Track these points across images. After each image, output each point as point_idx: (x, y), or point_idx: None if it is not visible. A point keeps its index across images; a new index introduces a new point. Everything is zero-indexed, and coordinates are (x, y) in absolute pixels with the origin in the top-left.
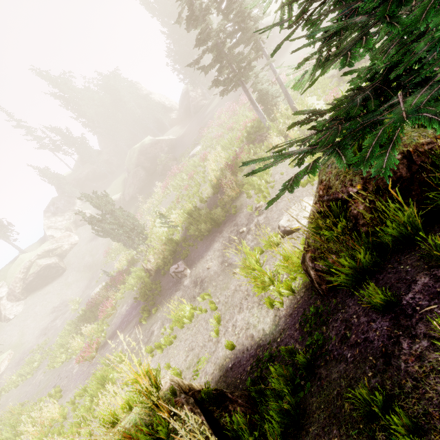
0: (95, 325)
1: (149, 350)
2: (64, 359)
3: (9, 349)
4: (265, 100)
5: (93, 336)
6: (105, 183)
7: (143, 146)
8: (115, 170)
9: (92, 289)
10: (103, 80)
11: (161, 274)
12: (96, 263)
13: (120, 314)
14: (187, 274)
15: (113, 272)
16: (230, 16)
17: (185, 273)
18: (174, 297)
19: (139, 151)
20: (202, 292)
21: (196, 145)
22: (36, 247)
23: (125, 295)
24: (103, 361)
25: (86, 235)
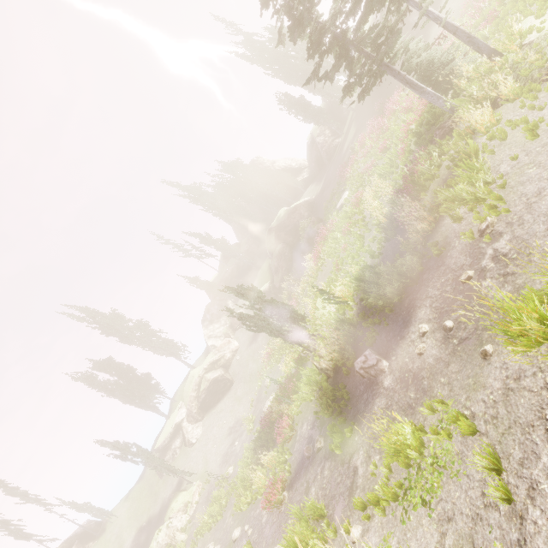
0: (274, 452)
1: (359, 506)
2: (249, 500)
3: (198, 479)
4: (431, 76)
5: (276, 468)
6: (251, 275)
7: (279, 221)
8: (258, 259)
9: (263, 402)
10: (225, 169)
11: (342, 374)
12: (261, 370)
13: (302, 437)
14: (384, 369)
15: (281, 378)
16: None
17: (381, 368)
18: (374, 408)
19: (277, 227)
20: (423, 397)
21: (342, 193)
22: (202, 360)
23: (302, 409)
24: (294, 513)
25: (244, 338)
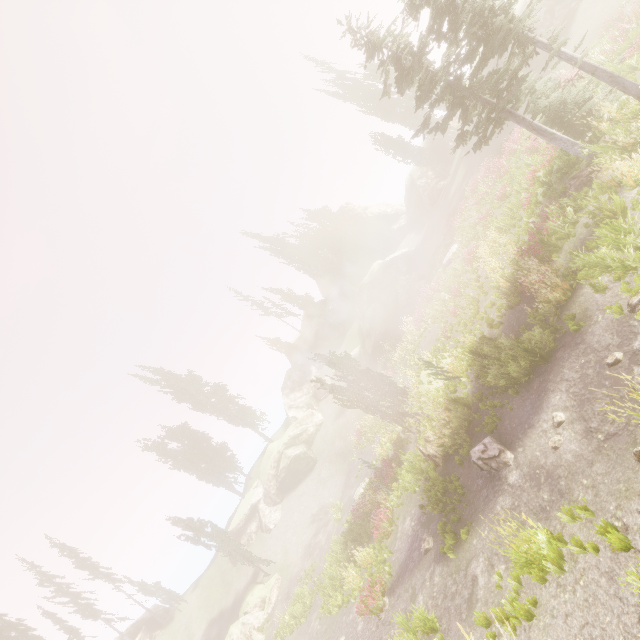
0: (370, 549)
1: (483, 622)
2: (340, 602)
3: (276, 572)
4: (563, 118)
5: (372, 568)
6: (338, 338)
7: (373, 276)
8: (346, 319)
9: (353, 488)
10: (311, 218)
11: (454, 463)
12: (350, 449)
13: (404, 534)
14: (508, 462)
15: (375, 462)
16: (459, 36)
17: (505, 460)
18: (497, 508)
19: (370, 284)
20: (560, 500)
21: (449, 245)
22: (281, 433)
23: (403, 501)
24: (400, 622)
25: (330, 411)
